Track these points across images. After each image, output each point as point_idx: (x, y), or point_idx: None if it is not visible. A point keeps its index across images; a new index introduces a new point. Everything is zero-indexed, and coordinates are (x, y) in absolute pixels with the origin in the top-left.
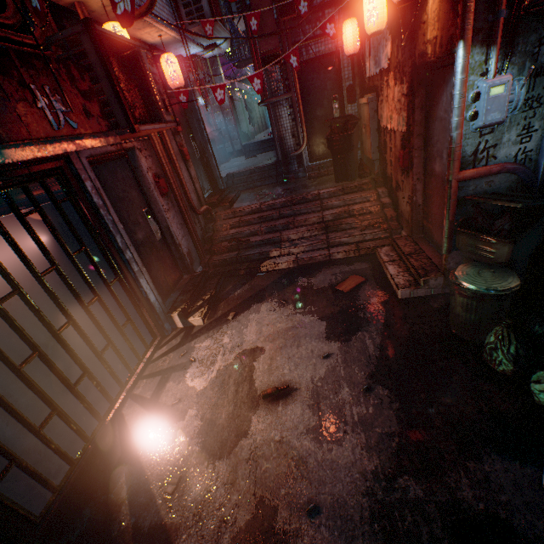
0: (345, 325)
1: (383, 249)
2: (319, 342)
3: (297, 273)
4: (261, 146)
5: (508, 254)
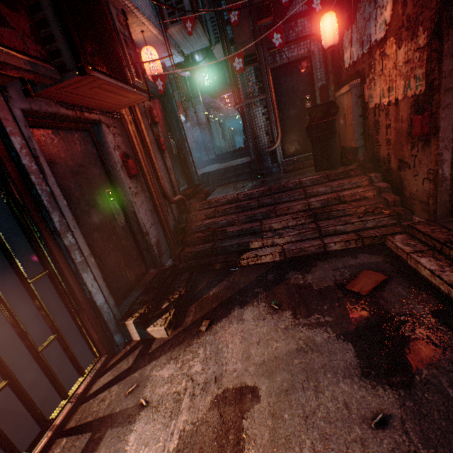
0: (388, 351)
1: (397, 237)
2: (352, 384)
3: (285, 267)
4: (233, 154)
5: None
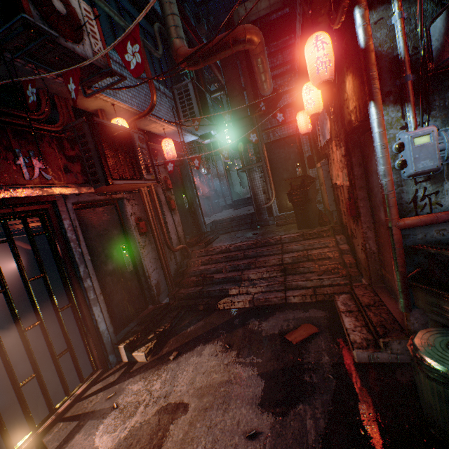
0: (285, 389)
1: (341, 296)
2: (249, 409)
3: (250, 314)
4: (246, 201)
5: None
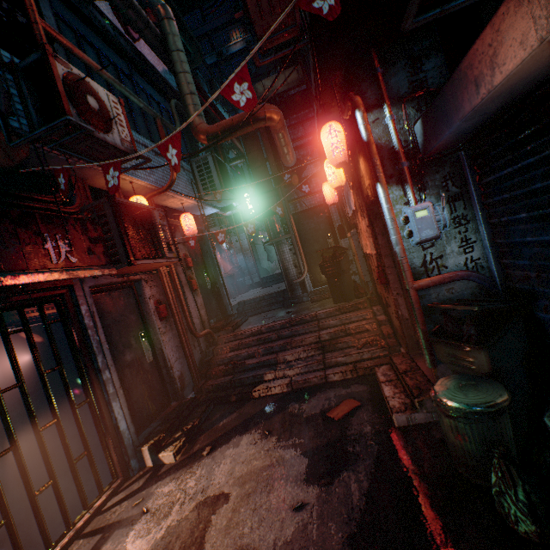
0: (329, 462)
1: (381, 368)
2: (295, 485)
3: (289, 398)
4: (276, 278)
5: (488, 362)
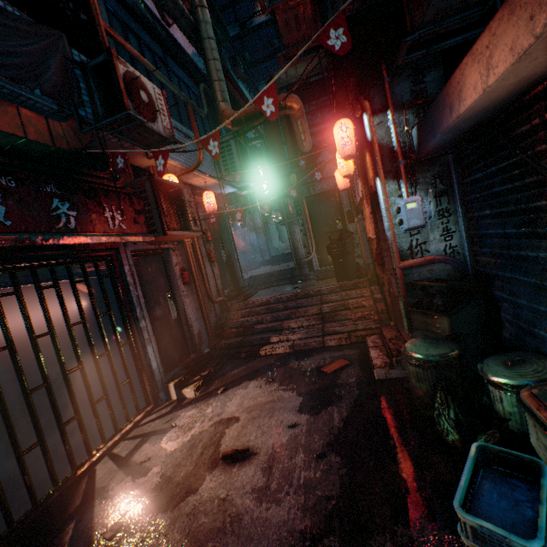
0: (319, 400)
1: (371, 337)
2: (290, 413)
3: (291, 357)
4: (286, 257)
5: (449, 327)
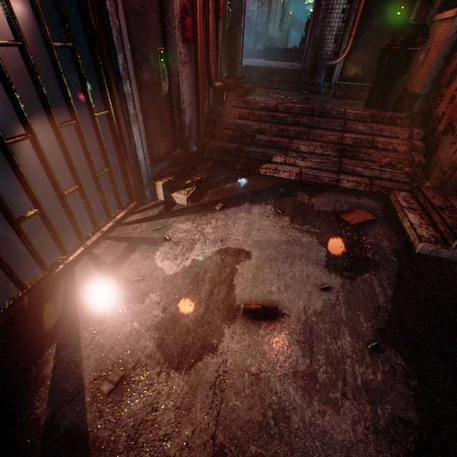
0: (349, 260)
1: (401, 193)
2: (316, 268)
3: (297, 187)
4: (283, 54)
5: None
